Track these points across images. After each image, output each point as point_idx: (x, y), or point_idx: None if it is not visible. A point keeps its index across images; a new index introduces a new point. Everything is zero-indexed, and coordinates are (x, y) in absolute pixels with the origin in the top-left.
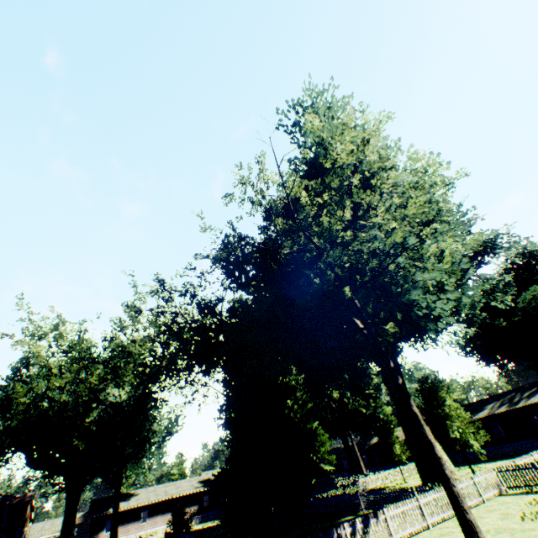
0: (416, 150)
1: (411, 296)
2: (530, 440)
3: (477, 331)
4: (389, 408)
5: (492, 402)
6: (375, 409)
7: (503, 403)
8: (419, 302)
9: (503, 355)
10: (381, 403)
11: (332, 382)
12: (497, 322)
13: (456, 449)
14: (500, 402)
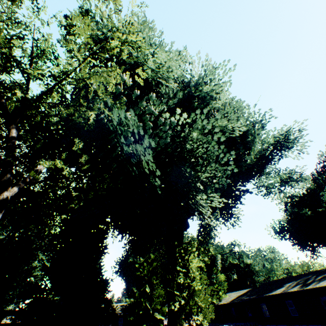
0: (210, 58)
1: (124, 147)
2: (319, 325)
3: (288, 219)
4: (223, 275)
5: (291, 281)
6: (210, 275)
7: (298, 283)
8: (141, 157)
9: (312, 241)
10: (216, 271)
11: (161, 247)
12: (303, 211)
13: (187, 323)
14: (297, 282)
